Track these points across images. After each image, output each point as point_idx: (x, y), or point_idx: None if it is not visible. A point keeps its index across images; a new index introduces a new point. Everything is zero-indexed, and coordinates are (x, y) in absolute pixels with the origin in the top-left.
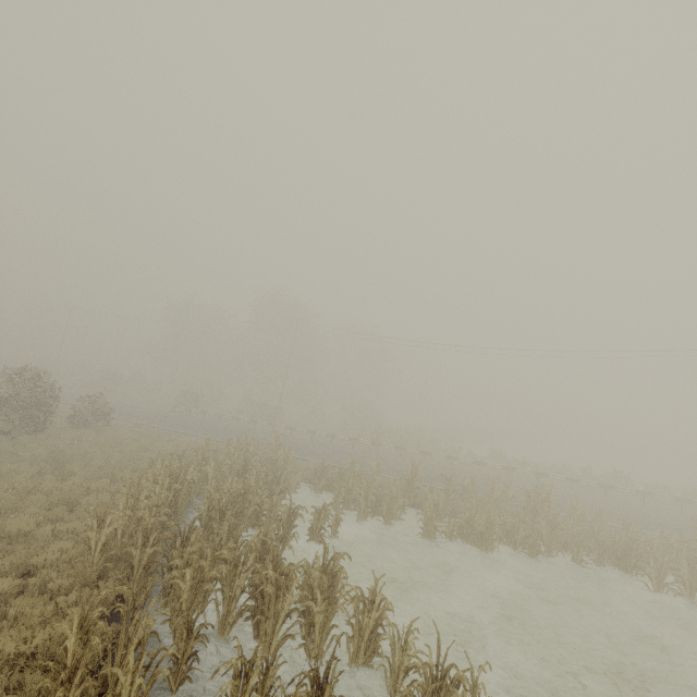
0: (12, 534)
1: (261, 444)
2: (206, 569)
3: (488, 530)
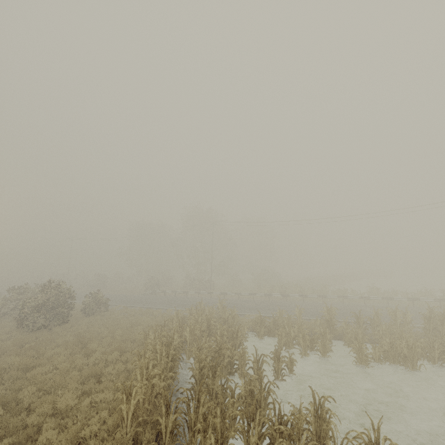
0: (62, 410)
1: (212, 308)
2: (218, 425)
3: (410, 352)
